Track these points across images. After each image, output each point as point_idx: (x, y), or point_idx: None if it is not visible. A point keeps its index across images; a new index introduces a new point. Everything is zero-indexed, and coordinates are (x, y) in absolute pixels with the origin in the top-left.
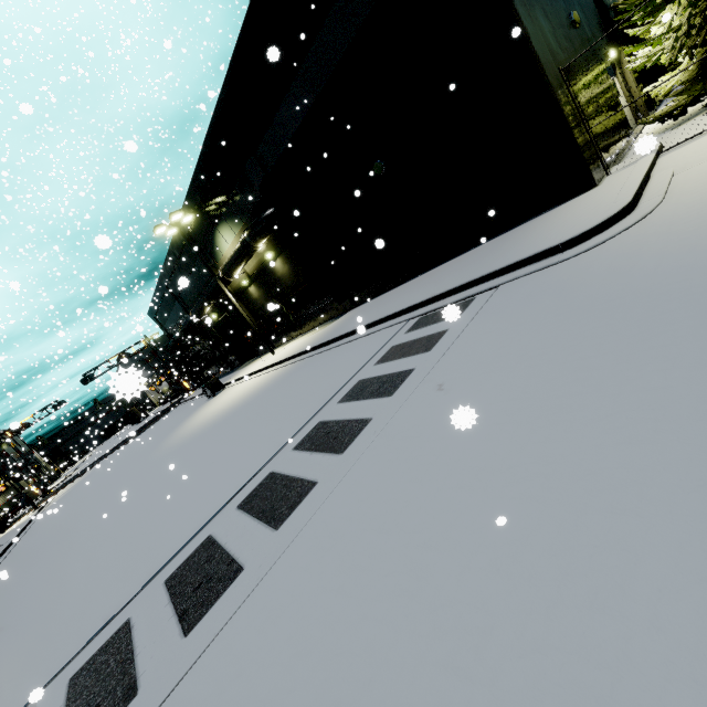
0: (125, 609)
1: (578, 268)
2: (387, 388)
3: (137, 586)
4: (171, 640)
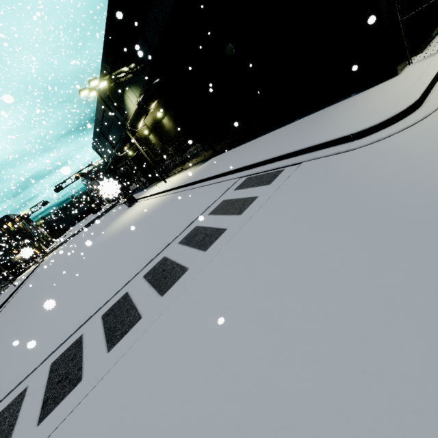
0: (29, 376)
1: (358, 162)
2: (206, 241)
3: (41, 359)
4: (32, 423)
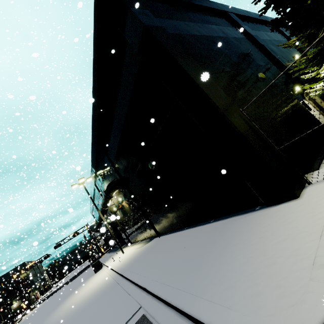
0: None
1: None
2: None
3: None
4: None
